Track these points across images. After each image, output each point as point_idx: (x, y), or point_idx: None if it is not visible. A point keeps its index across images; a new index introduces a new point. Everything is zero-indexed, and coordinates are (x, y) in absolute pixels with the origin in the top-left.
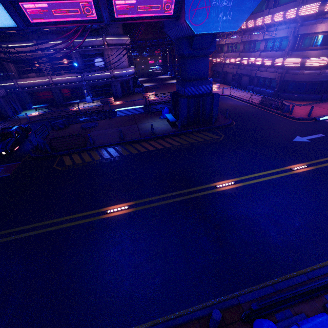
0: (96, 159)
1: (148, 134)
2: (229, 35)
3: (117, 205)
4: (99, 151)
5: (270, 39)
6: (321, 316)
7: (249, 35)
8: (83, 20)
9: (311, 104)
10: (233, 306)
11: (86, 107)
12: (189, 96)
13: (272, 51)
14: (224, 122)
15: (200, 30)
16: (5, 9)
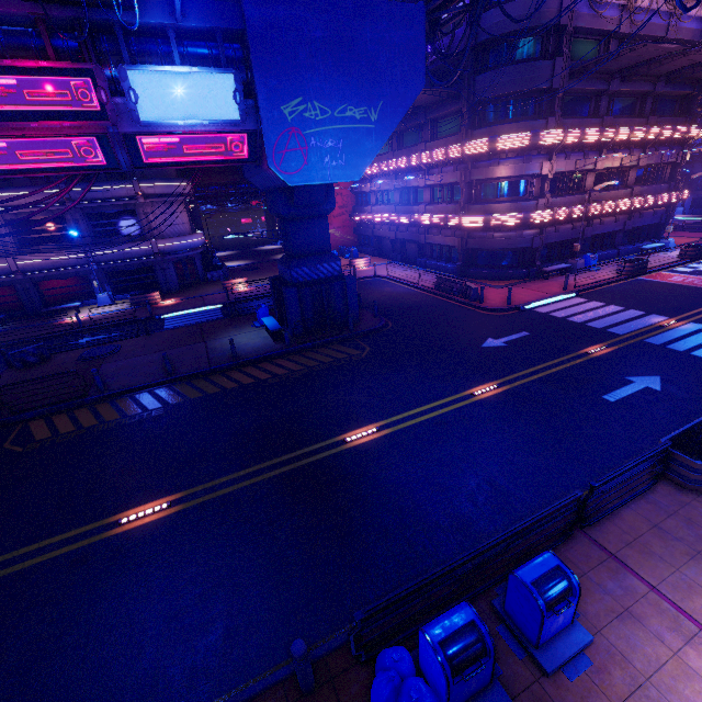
0: (108, 419)
1: (226, 357)
2: (376, 178)
3: (146, 505)
4: (116, 402)
5: (436, 185)
6: (457, 607)
7: (405, 178)
8: (79, 166)
9: (514, 284)
10: (348, 643)
11: (97, 316)
12: (301, 282)
13: (442, 204)
14: (371, 324)
15: (297, 181)
16: None
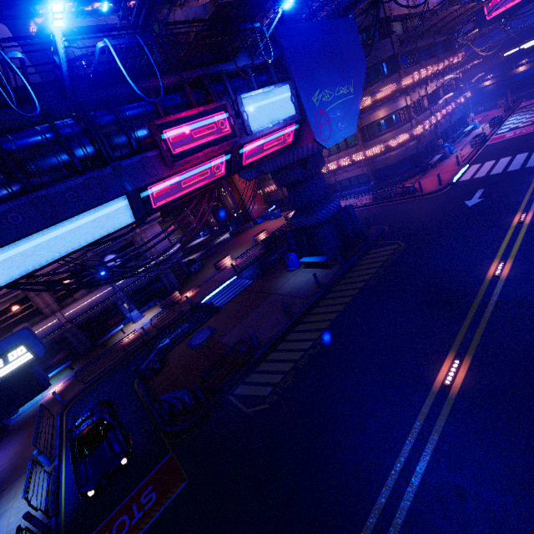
0: (295, 358)
1: (311, 291)
2: None
3: (442, 370)
4: (280, 349)
5: None
6: None
7: None
8: (210, 182)
9: (421, 177)
10: None
11: (146, 326)
12: (323, 222)
13: (341, 151)
14: (374, 231)
15: (330, 144)
16: (129, 202)
